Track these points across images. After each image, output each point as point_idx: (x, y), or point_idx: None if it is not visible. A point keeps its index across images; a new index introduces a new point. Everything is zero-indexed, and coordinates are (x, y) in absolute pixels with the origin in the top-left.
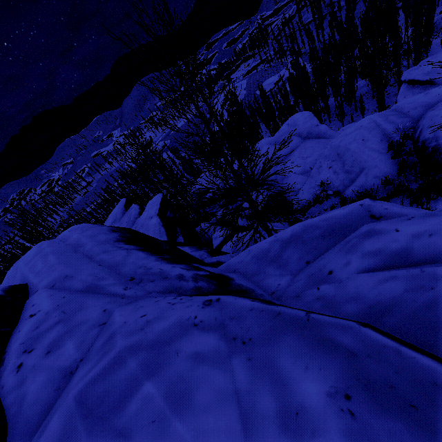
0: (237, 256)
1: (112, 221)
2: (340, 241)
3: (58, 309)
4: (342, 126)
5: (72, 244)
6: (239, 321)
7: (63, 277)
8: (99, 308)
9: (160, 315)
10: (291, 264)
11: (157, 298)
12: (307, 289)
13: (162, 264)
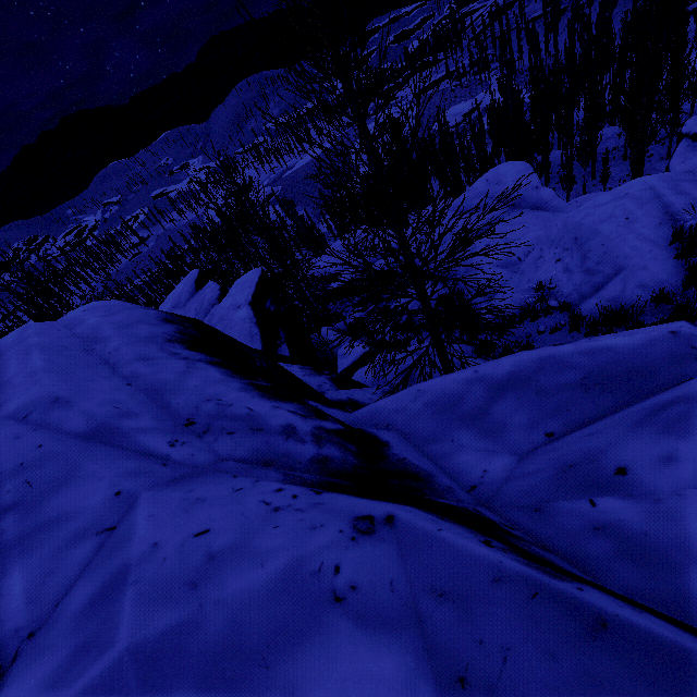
0: (394, 398)
1: (172, 305)
2: (627, 401)
3: (19, 474)
4: (565, 200)
5: (83, 336)
6: (467, 614)
7: (51, 400)
8: (108, 485)
9: (244, 543)
10: (511, 433)
11: (239, 478)
12: (561, 496)
13: (254, 399)
